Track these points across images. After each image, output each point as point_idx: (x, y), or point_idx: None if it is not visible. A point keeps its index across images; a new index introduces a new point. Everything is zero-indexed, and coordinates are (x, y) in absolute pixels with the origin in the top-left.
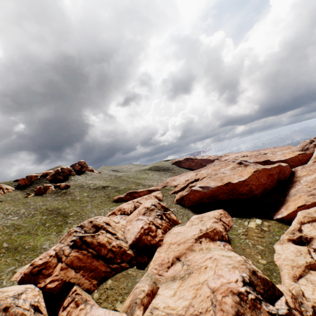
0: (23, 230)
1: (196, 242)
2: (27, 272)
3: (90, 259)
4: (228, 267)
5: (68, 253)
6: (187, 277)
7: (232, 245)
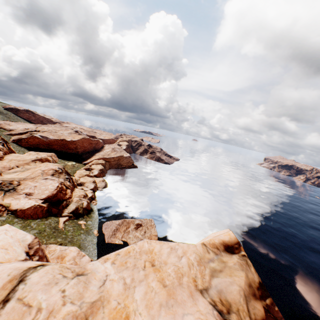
0: None
1: (33, 162)
2: None
3: None
4: (53, 165)
5: None
6: (27, 170)
7: None
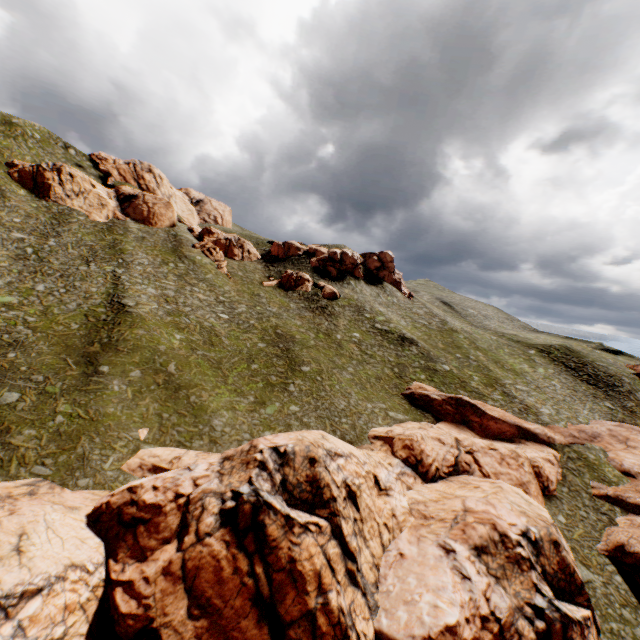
0: (215, 353)
1: None
2: (114, 502)
3: (241, 600)
4: None
5: (207, 529)
6: None
7: None
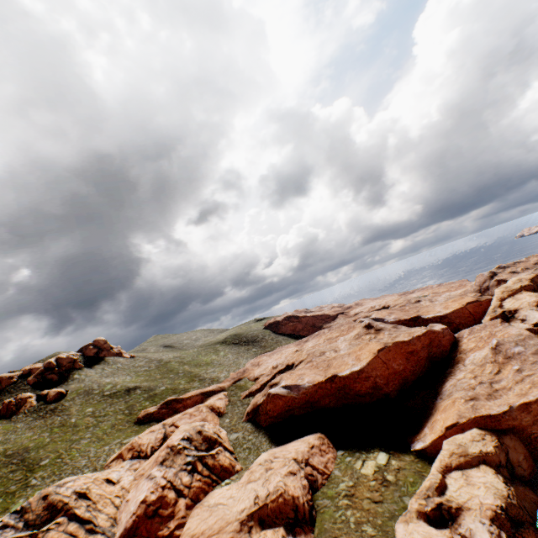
0: None
1: (242, 529)
2: None
3: None
4: None
5: None
6: None
7: (317, 527)
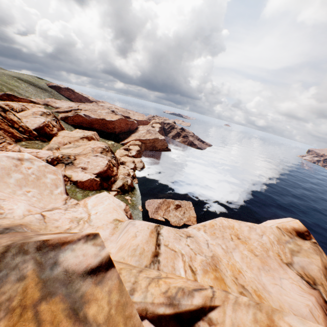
0: None
1: (81, 139)
2: None
3: (7, 127)
4: (100, 143)
5: None
6: (78, 147)
7: None
